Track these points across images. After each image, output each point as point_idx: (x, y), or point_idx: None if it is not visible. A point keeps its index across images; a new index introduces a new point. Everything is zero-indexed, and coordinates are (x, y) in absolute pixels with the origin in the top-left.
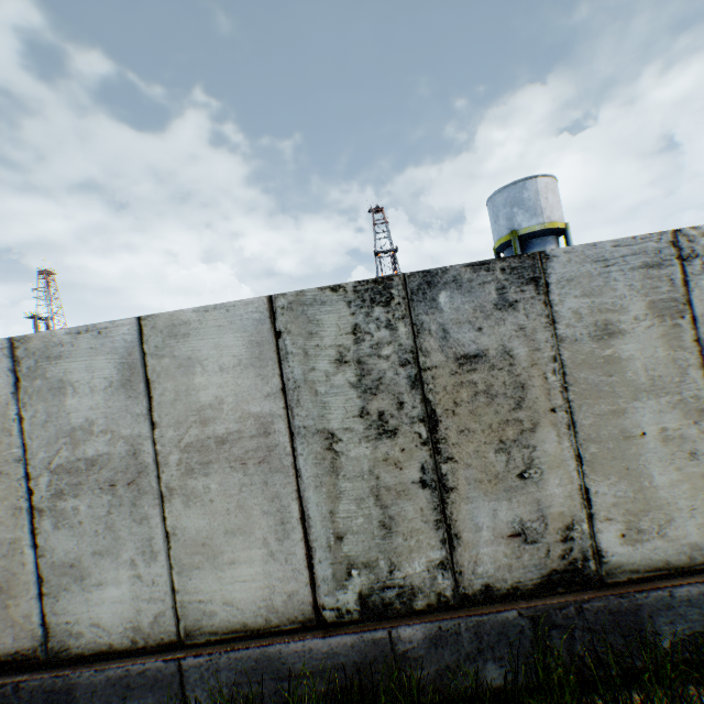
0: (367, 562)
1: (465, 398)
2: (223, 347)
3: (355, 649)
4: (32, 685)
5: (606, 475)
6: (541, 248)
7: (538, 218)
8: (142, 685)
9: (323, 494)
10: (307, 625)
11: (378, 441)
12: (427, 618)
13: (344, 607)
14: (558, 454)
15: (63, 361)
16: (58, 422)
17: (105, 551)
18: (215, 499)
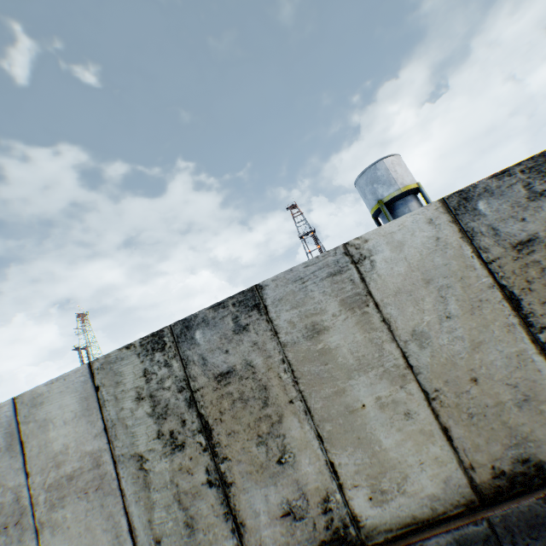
0: None
1: (227, 407)
2: (65, 406)
3: None
4: None
5: (344, 447)
6: (405, 206)
7: (394, 186)
8: None
9: (142, 506)
10: None
11: (173, 454)
12: None
13: None
14: (303, 437)
15: None
16: None
17: None
18: (71, 525)
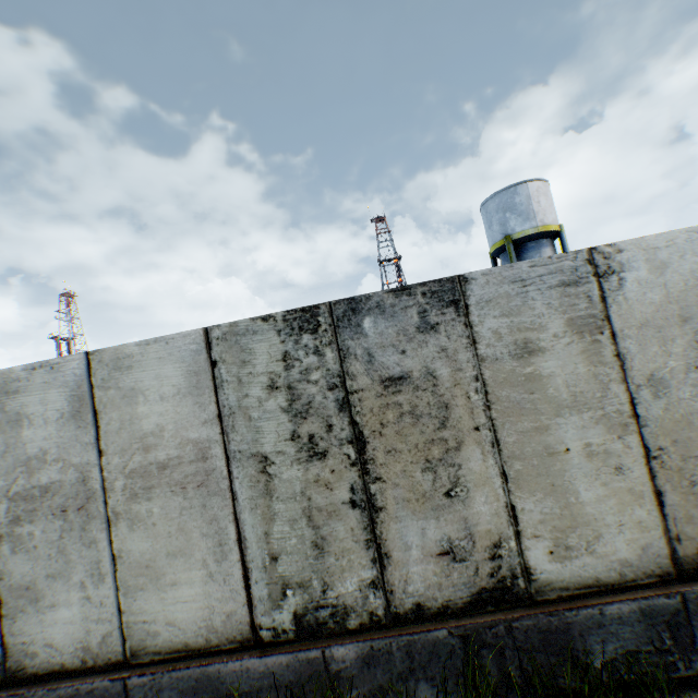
0: (302, 582)
1: (391, 419)
2: (164, 377)
3: (291, 668)
4: None
5: (532, 492)
6: (536, 251)
7: (531, 222)
8: None
9: (258, 516)
10: (245, 644)
11: (309, 463)
12: (359, 637)
13: (280, 627)
14: (483, 472)
15: (20, 395)
16: (16, 453)
17: (57, 574)
18: (157, 523)
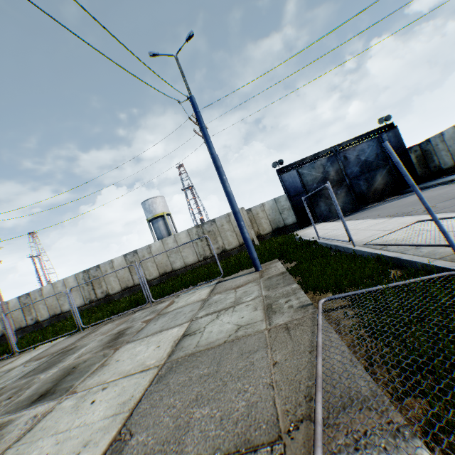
0: None
1: None
2: None
3: None
4: None
5: None
6: (156, 223)
7: (151, 214)
8: None
9: None
10: None
11: None
12: None
13: None
14: (1, 324)
15: None
16: None
17: None
18: None
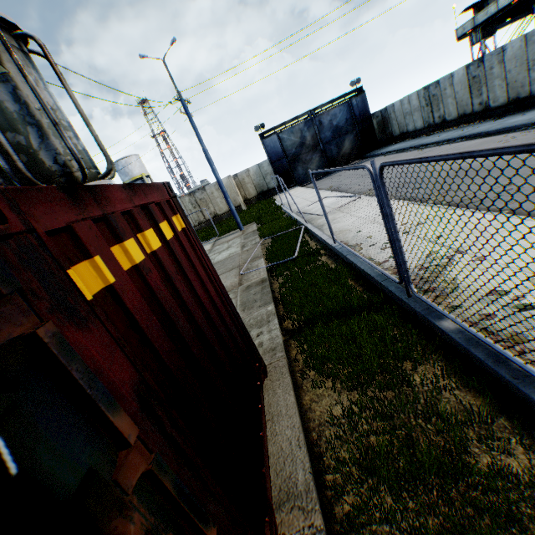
0: None
1: None
2: None
3: None
4: None
5: None
6: None
7: (128, 177)
8: None
9: None
10: None
11: None
12: None
13: None
14: None
15: None
16: None
17: None
18: None
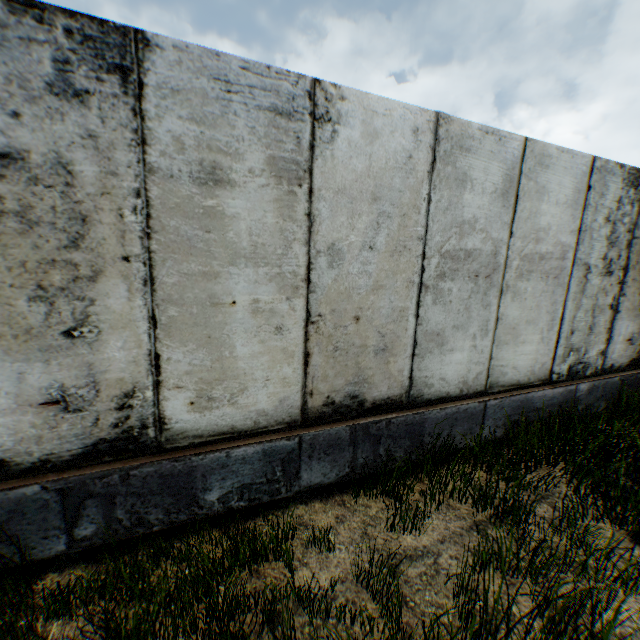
0: (577, 348)
1: (639, 261)
2: (562, 185)
3: (561, 396)
4: (398, 422)
5: None
6: None
7: None
8: (463, 419)
9: (573, 305)
10: (543, 383)
11: (603, 277)
12: (589, 380)
13: (560, 373)
14: None
15: (469, 155)
16: (454, 212)
17: (459, 326)
18: (526, 299)
